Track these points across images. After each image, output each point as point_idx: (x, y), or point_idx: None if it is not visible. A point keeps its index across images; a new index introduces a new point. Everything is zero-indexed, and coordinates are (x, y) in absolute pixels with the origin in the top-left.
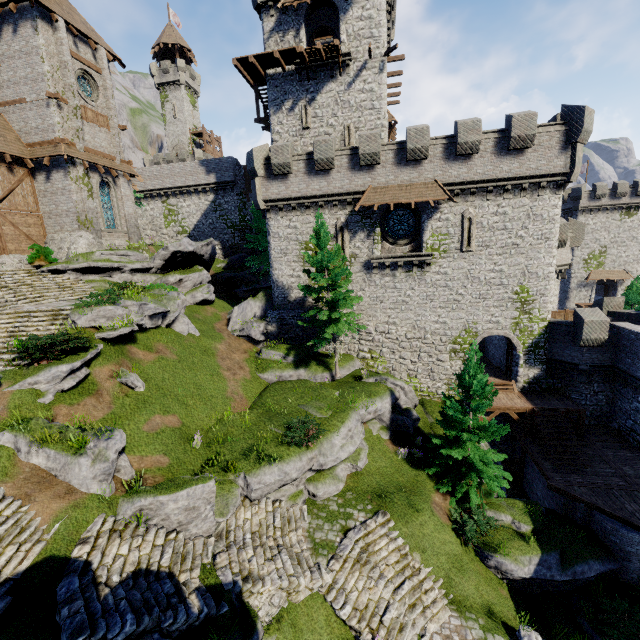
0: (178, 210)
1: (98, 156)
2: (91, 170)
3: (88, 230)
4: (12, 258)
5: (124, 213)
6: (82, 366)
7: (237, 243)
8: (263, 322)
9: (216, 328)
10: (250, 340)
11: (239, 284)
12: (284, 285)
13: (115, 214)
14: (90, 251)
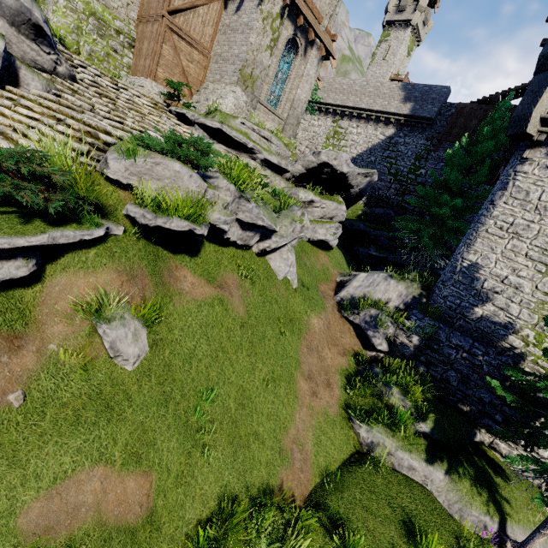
0: (344, 135)
1: (306, 4)
2: (289, 17)
3: (245, 90)
4: (153, 85)
5: (294, 95)
6: (18, 252)
7: (389, 196)
8: (396, 322)
9: (320, 288)
10: (358, 334)
11: (367, 243)
12: (472, 286)
13: (284, 91)
14: (233, 115)
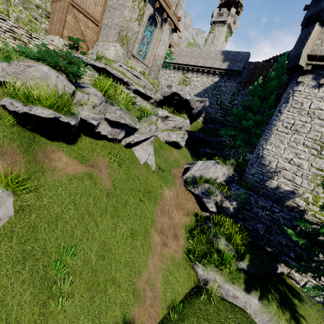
0: (189, 82)
1: None
2: (149, 2)
3: (122, 46)
4: (60, 40)
5: (155, 52)
6: None
7: (216, 117)
8: (222, 192)
9: (172, 171)
10: (198, 201)
11: (204, 145)
12: (270, 166)
13: (149, 49)
14: (114, 61)
